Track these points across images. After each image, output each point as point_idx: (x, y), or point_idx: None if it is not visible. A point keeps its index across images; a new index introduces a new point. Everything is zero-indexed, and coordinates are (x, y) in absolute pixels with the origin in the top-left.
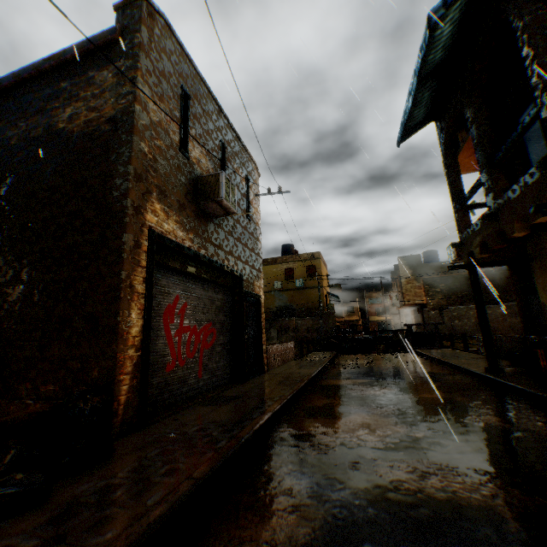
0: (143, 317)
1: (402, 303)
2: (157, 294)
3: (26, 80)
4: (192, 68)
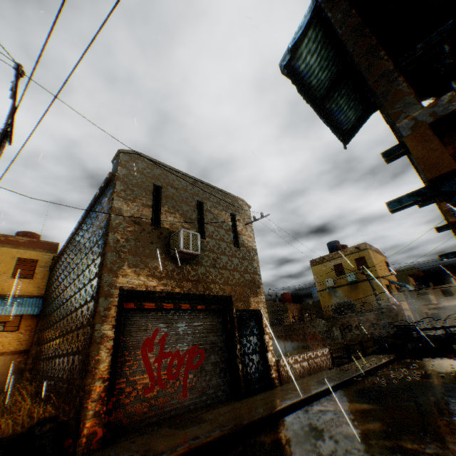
0: (111, 354)
1: None
2: (136, 331)
3: (89, 212)
4: (165, 167)
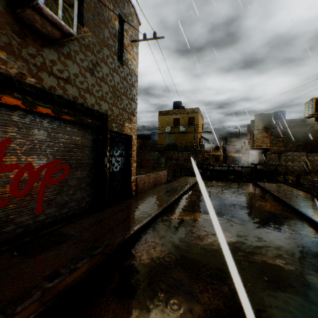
0: None
1: (252, 147)
2: None
3: None
4: None
